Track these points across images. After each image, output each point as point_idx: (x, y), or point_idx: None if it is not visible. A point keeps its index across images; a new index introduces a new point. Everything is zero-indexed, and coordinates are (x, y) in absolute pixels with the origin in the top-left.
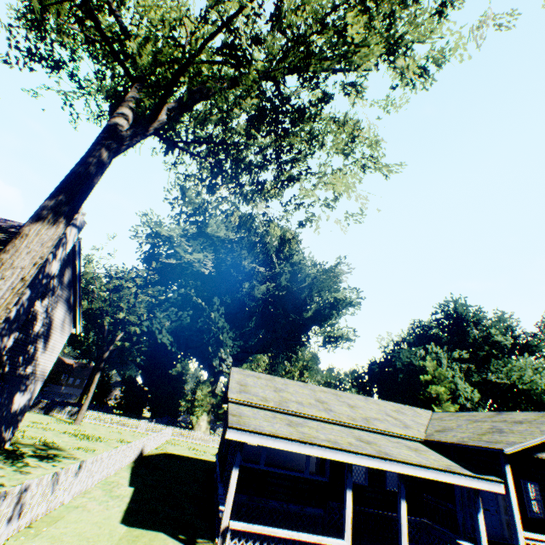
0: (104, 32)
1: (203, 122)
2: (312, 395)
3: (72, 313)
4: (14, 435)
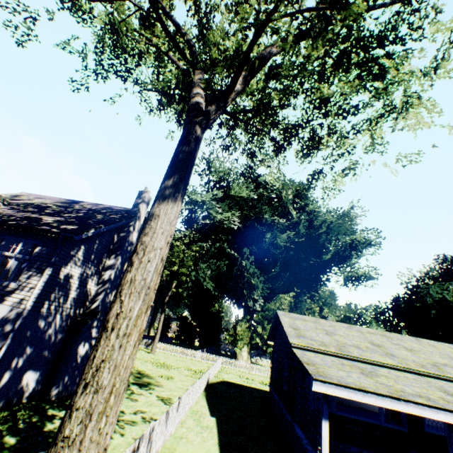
0: (168, 29)
1: (242, 94)
2: (363, 338)
3: None
4: None
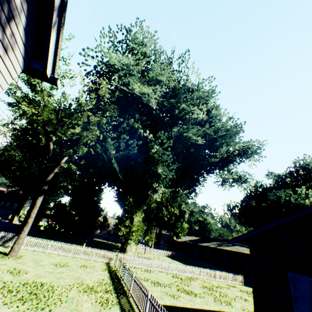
0: None
1: None
2: None
3: None
4: None
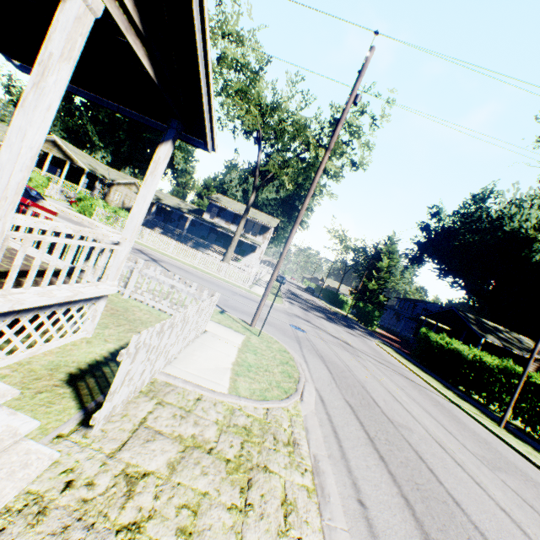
0: None
1: None
2: None
3: None
4: None
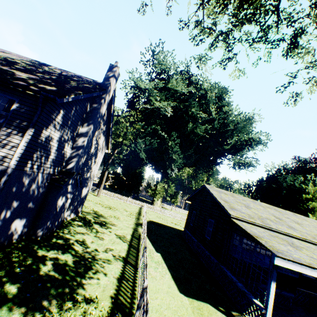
0: None
1: None
2: (267, 211)
3: (106, 140)
4: (82, 209)
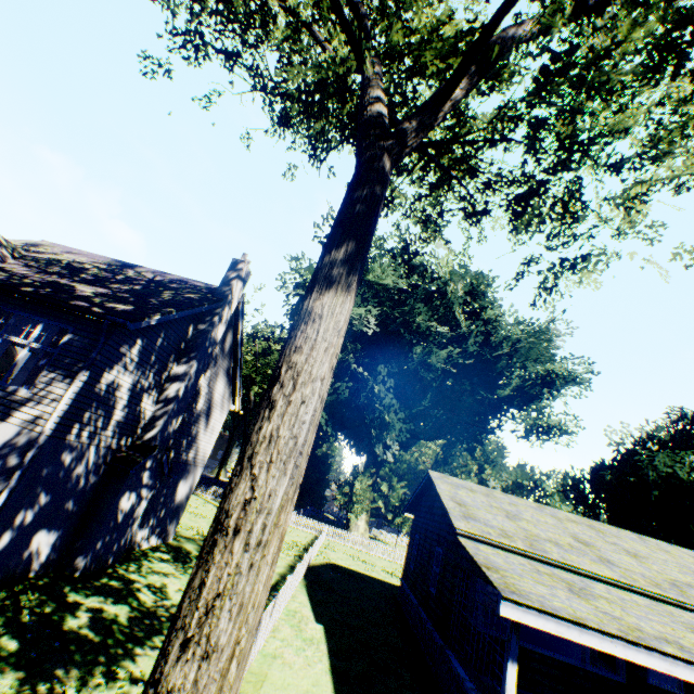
0: None
1: None
2: (562, 528)
3: (231, 387)
4: (176, 528)
